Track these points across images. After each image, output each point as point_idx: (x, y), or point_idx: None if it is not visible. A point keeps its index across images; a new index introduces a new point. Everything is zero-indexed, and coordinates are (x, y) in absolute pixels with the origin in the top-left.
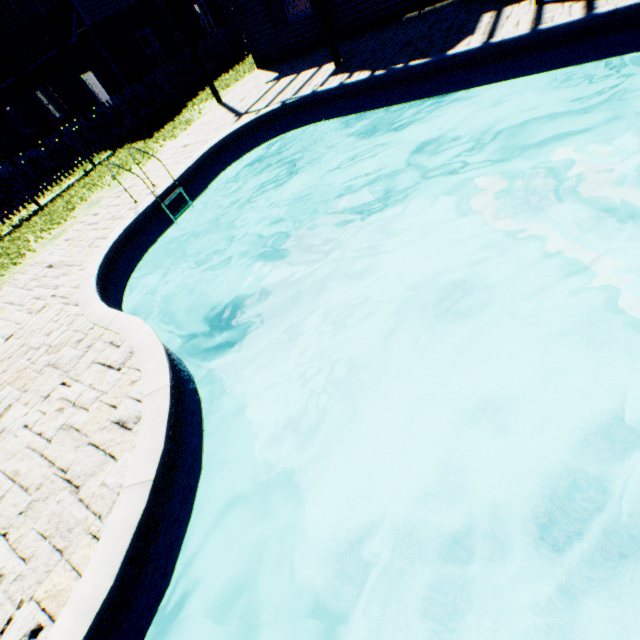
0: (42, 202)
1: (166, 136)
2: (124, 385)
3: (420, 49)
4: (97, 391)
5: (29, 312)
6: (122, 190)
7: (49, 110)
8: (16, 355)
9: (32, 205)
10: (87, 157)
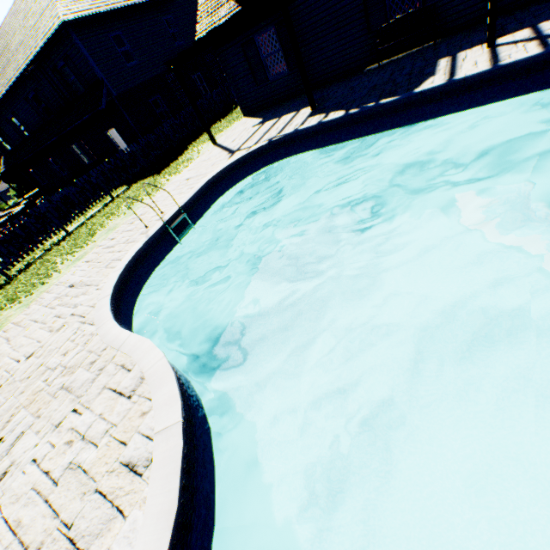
0: (70, 229)
1: (171, 172)
2: (134, 417)
3: (386, 90)
4: (107, 422)
5: (50, 330)
6: (135, 217)
7: (81, 158)
8: (34, 375)
9: (62, 232)
10: (107, 192)
